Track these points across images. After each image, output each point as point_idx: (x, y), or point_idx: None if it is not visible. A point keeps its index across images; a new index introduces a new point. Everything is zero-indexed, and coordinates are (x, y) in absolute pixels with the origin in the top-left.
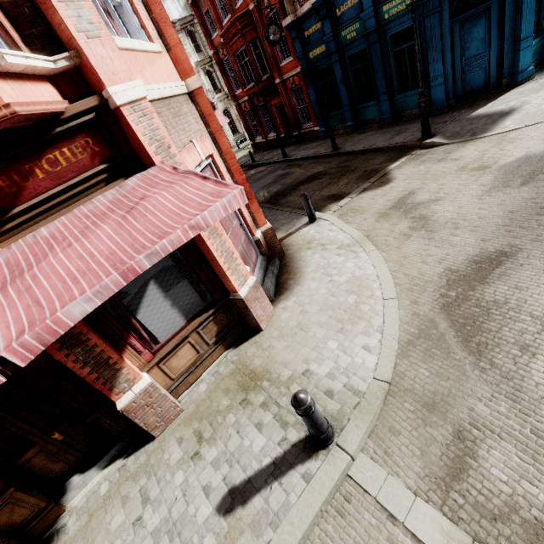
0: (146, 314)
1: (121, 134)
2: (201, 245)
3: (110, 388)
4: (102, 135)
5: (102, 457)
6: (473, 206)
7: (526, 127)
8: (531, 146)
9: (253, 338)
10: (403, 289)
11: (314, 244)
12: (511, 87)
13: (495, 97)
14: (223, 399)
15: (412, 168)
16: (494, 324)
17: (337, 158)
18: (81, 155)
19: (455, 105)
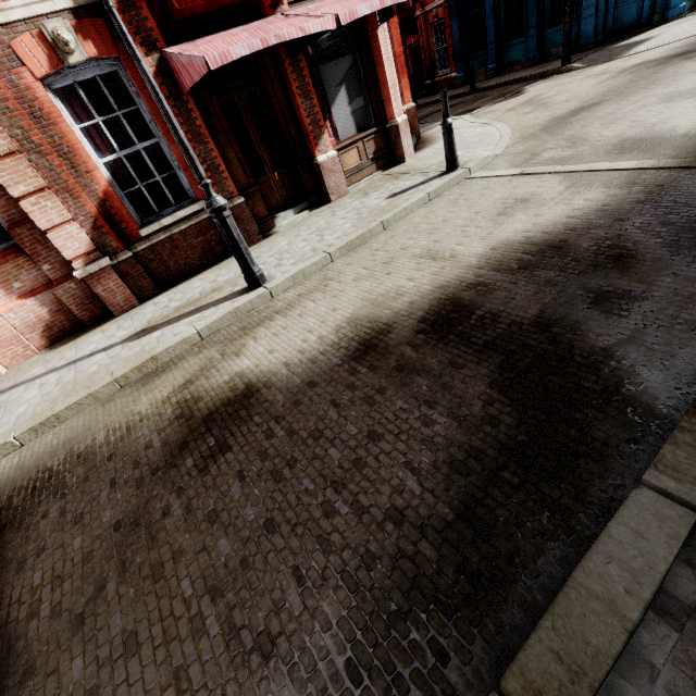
0: (336, 111)
1: None
2: (379, 67)
3: (316, 145)
4: None
5: (297, 206)
6: (585, 91)
7: (654, 49)
8: (649, 57)
9: (398, 166)
10: (517, 131)
11: None
12: (661, 24)
13: (642, 33)
14: (380, 183)
15: (545, 84)
16: (571, 125)
17: (474, 94)
18: None
19: (602, 42)
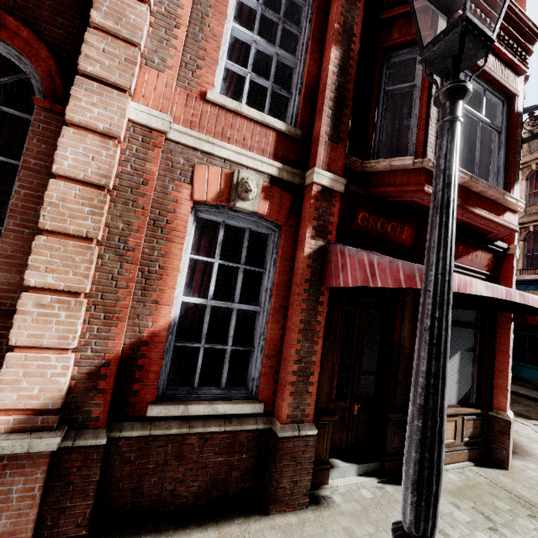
0: None
1: (500, 266)
2: (499, 354)
3: None
4: (495, 260)
5: (364, 462)
6: None
7: None
8: None
9: (498, 470)
10: None
11: (523, 435)
12: None
13: None
14: (497, 500)
15: None
16: None
17: None
18: (484, 261)
19: None
